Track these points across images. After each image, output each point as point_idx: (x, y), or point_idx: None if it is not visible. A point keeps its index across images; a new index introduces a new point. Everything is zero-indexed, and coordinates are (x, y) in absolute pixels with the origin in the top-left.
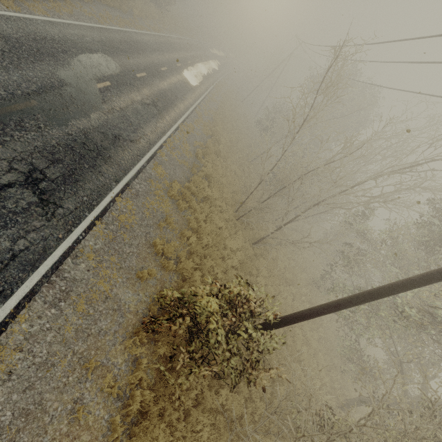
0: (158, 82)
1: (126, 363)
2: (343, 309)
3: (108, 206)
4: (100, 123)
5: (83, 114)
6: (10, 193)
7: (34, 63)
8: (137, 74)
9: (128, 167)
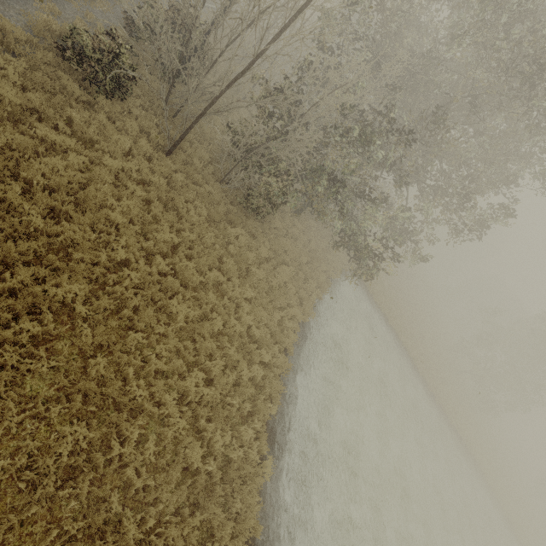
0: None
1: None
2: None
3: None
4: None
5: None
6: None
7: None
8: None
9: None
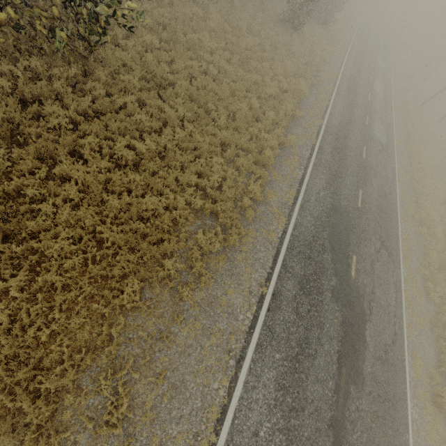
0: (370, 190)
1: None
2: None
3: None
4: (373, 342)
5: (363, 344)
6: None
7: (322, 302)
8: (358, 204)
9: (404, 393)
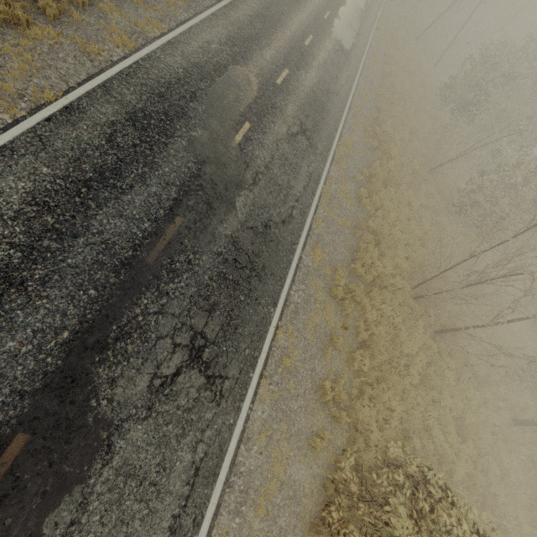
0: (303, 77)
1: None
2: None
3: (269, 350)
4: (247, 211)
5: (227, 207)
6: (180, 384)
7: (167, 146)
8: (277, 80)
9: (283, 272)
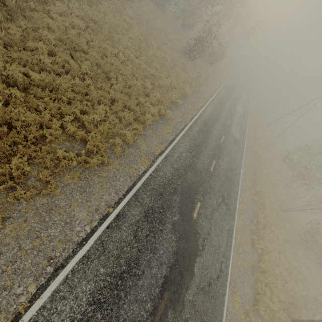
0: (222, 163)
1: None
2: None
3: None
4: (200, 274)
5: (190, 274)
6: None
7: (162, 232)
8: (211, 169)
9: None
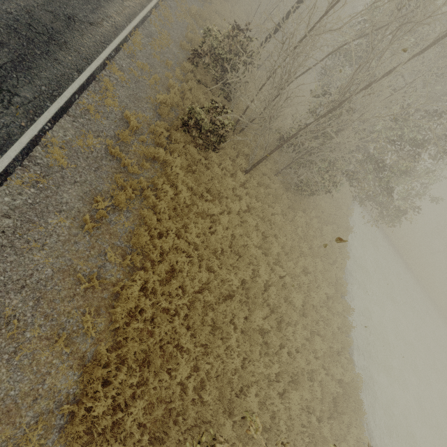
0: None
1: (183, 75)
2: (287, 18)
3: (156, 6)
4: None
5: None
6: None
7: None
8: None
9: None
